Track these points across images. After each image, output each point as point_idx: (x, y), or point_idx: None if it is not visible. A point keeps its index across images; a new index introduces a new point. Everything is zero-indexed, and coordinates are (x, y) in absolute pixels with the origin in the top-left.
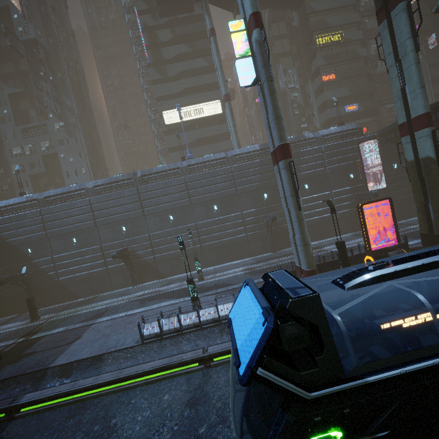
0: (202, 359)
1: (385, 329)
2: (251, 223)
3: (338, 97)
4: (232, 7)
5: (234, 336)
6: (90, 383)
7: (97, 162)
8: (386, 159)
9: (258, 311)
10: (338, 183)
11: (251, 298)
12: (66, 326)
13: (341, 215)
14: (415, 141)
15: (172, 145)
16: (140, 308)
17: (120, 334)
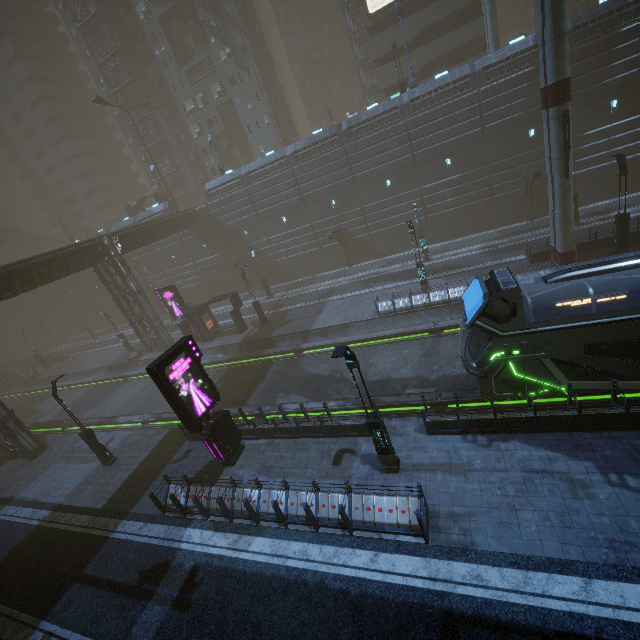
0: (433, 331)
1: (558, 306)
2: (501, 181)
3: None
4: None
5: (465, 308)
6: (347, 340)
7: (275, 100)
8: None
9: (481, 295)
10: None
11: (478, 288)
12: (303, 303)
13: None
14: None
15: (381, 52)
16: (366, 289)
17: (356, 310)
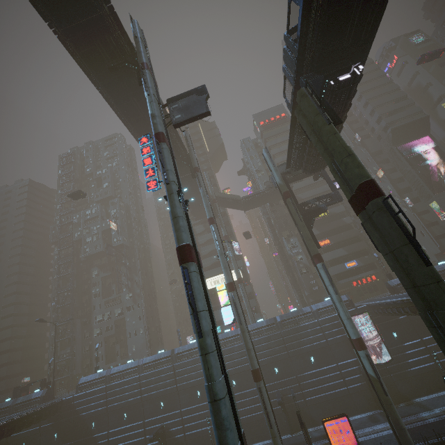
0: None
1: None
2: None
3: (336, 257)
4: (242, 208)
5: None
6: None
7: (152, 317)
8: (383, 328)
9: None
10: (342, 354)
11: None
12: None
13: (353, 389)
14: (360, 356)
15: None
16: None
17: None
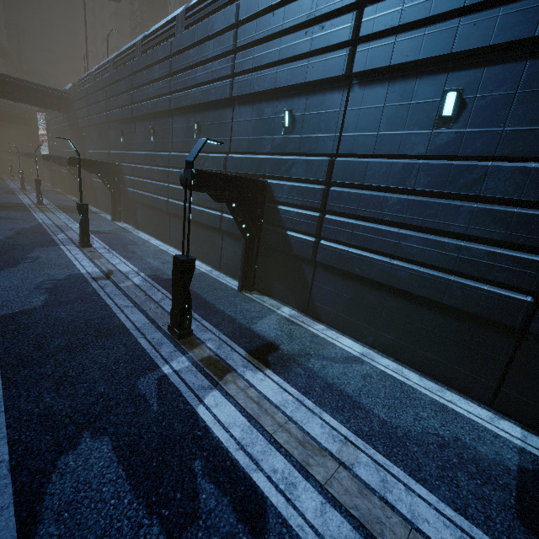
0: None
1: None
2: None
3: None
4: None
5: None
6: None
7: None
8: None
9: None
10: None
11: None
12: None
13: None
14: None
15: None
16: None
17: None
